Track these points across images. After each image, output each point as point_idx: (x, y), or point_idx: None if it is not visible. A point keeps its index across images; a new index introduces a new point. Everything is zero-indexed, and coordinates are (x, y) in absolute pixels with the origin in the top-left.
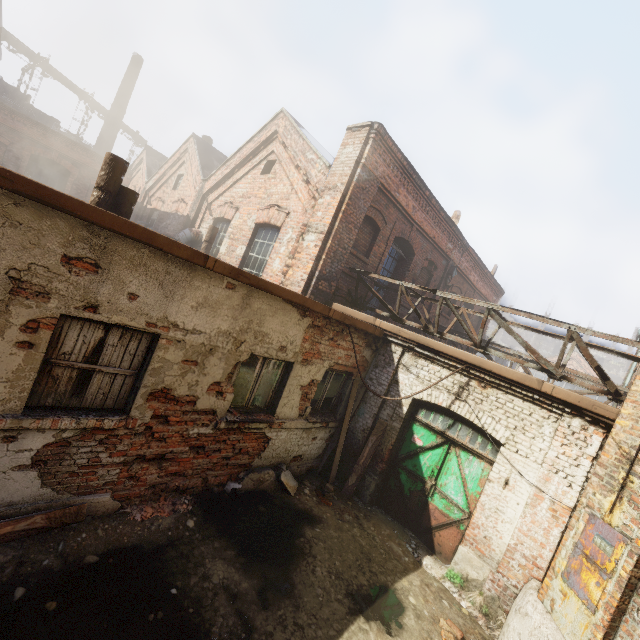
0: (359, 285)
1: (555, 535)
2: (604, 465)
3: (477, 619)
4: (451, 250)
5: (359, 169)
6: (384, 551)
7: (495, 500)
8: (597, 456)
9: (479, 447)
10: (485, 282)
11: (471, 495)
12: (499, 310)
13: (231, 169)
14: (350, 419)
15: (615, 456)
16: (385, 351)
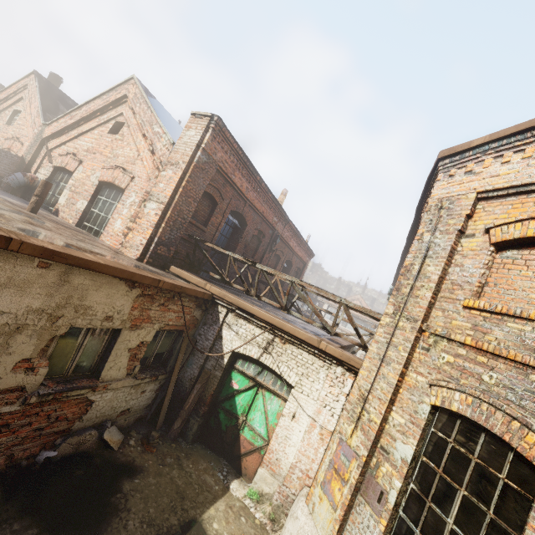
0: (197, 249)
1: (321, 452)
2: (351, 402)
3: (266, 526)
4: (276, 223)
5: (199, 152)
6: (198, 486)
7: (285, 430)
8: (349, 393)
9: (278, 389)
10: (301, 247)
11: (270, 426)
12: (298, 283)
13: (76, 120)
14: (179, 370)
15: (357, 396)
16: (213, 311)
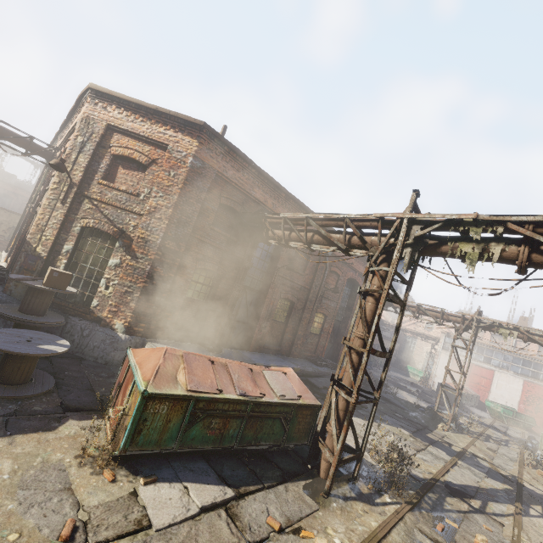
0: None
1: None
2: None
3: None
4: None
5: None
6: None
7: None
8: None
9: None
10: None
11: None
12: None
13: None
14: None
15: None
16: None
